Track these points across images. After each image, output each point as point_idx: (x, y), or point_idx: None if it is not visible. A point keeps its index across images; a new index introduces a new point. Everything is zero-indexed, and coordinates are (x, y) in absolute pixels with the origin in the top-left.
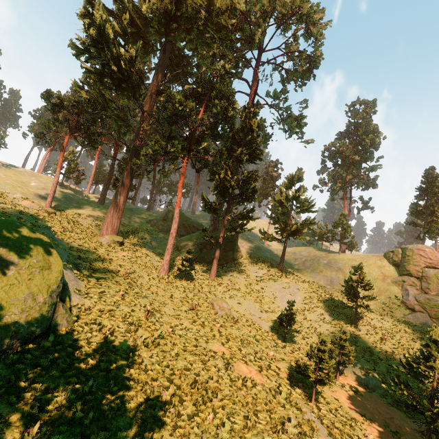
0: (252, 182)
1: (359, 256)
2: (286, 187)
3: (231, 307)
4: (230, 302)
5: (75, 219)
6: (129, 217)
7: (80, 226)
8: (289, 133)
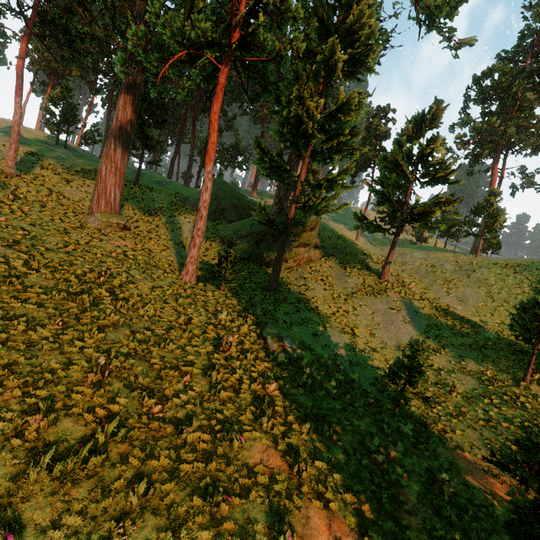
0: (351, 114)
1: (513, 261)
2: (408, 138)
3: (300, 342)
4: (298, 332)
5: (59, 188)
6: (152, 192)
7: (62, 198)
8: (428, 23)
